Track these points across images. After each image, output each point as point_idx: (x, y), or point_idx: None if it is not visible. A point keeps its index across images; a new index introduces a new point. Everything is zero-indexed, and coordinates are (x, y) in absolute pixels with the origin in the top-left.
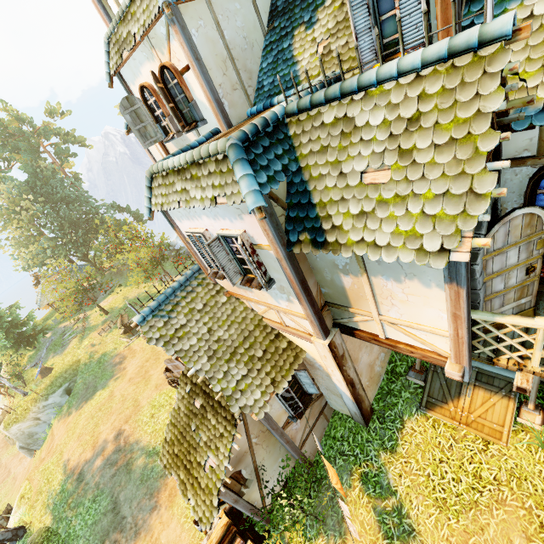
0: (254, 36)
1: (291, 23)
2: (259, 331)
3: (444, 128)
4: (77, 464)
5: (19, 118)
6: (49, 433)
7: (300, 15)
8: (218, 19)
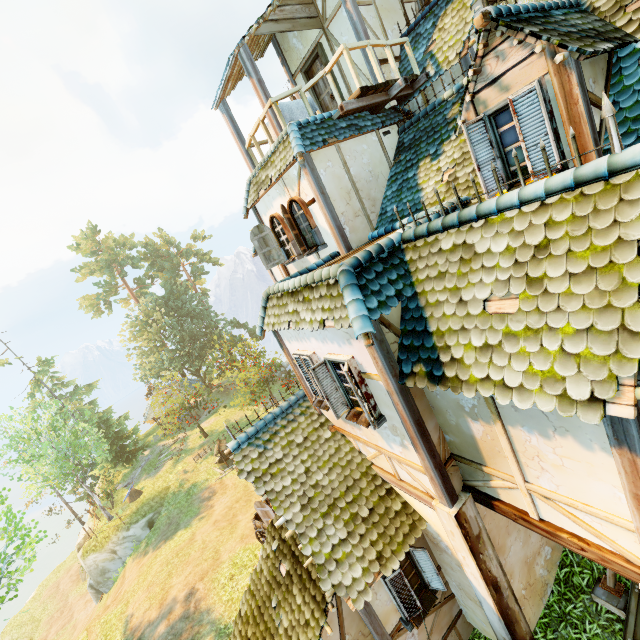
0: (380, 169)
1: (417, 156)
2: (366, 481)
3: (580, 256)
4: (140, 624)
5: (170, 242)
6: (121, 573)
7: (426, 149)
8: (346, 159)
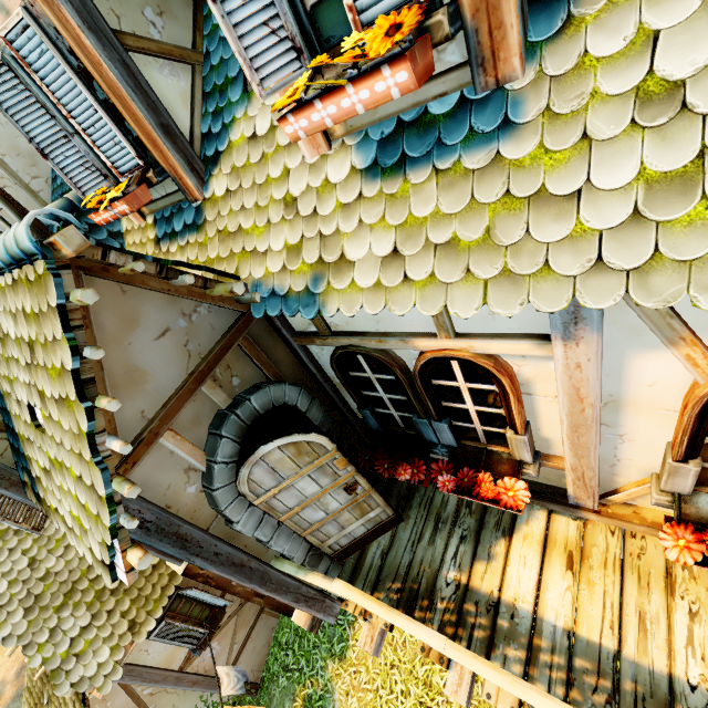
0: None
1: None
2: None
3: (52, 375)
4: None
5: None
6: None
7: None
8: None
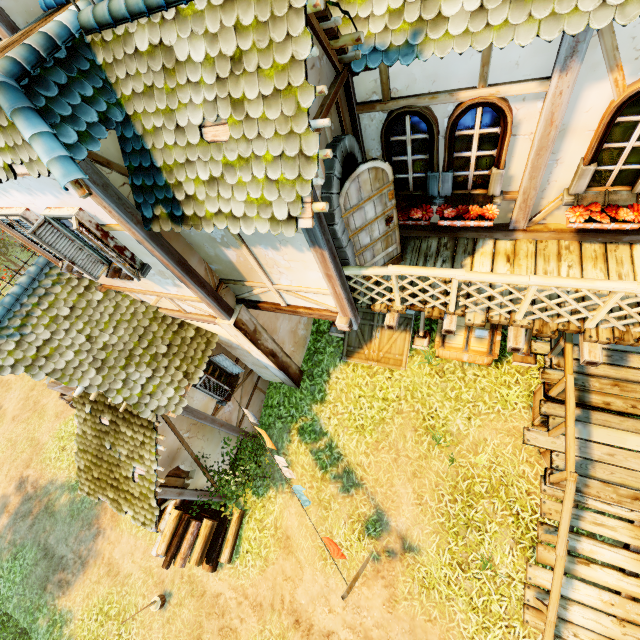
0: None
1: None
2: (157, 324)
3: (267, 75)
4: None
5: None
6: None
7: None
8: None
